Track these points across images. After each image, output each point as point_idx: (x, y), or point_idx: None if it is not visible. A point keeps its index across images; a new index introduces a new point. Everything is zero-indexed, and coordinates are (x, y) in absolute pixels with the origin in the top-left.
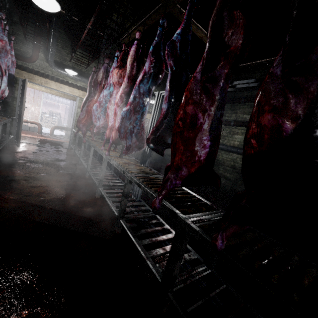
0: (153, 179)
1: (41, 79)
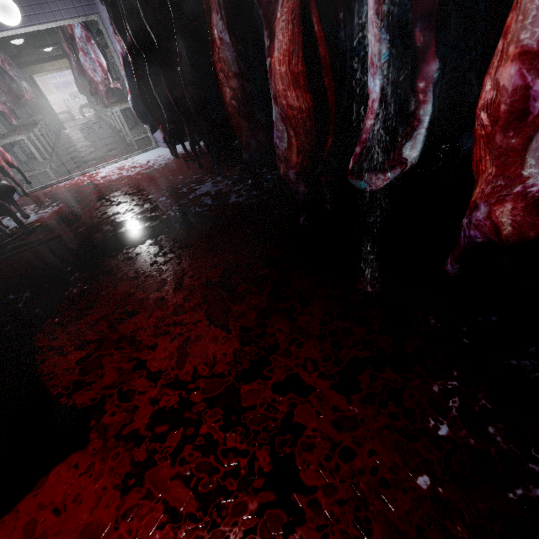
0: None
1: (37, 67)
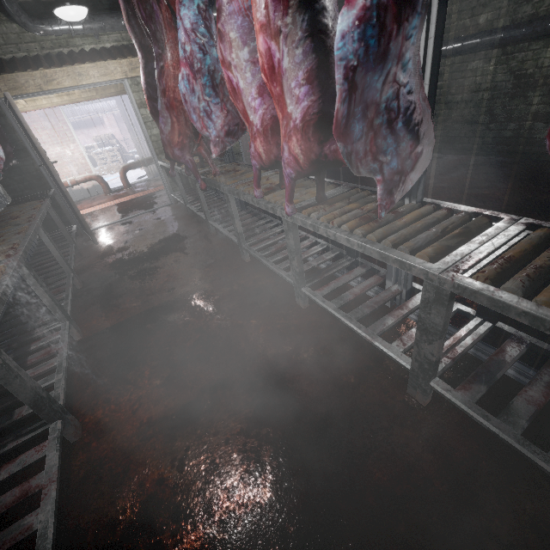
0: (524, 256)
1: (32, 76)
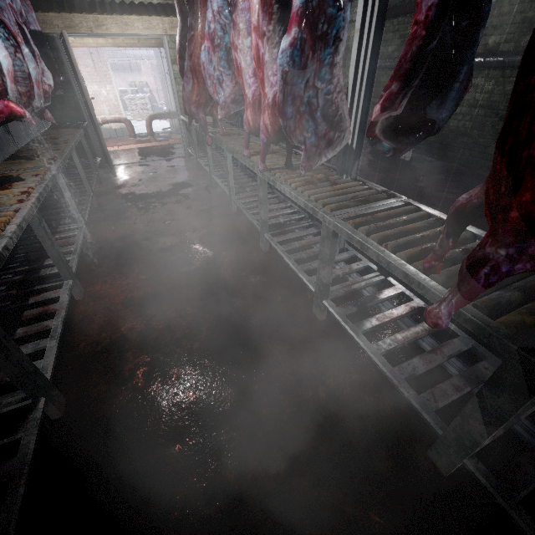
0: (386, 217)
1: (86, 19)
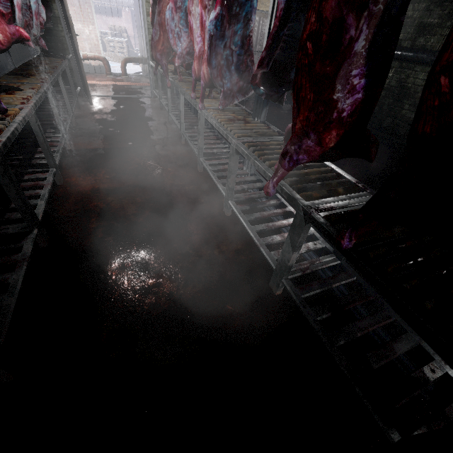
0: (270, 145)
1: None
